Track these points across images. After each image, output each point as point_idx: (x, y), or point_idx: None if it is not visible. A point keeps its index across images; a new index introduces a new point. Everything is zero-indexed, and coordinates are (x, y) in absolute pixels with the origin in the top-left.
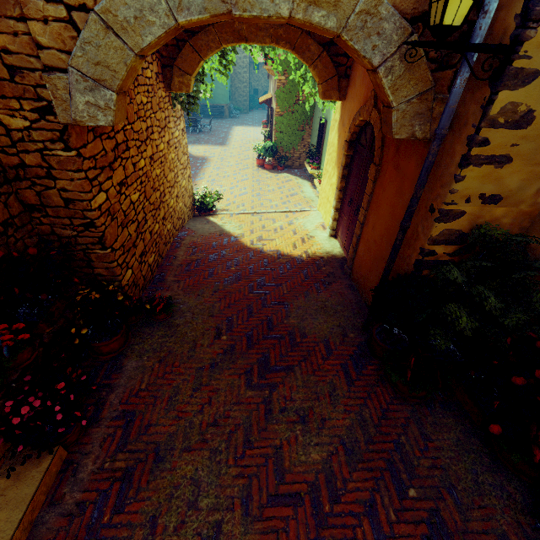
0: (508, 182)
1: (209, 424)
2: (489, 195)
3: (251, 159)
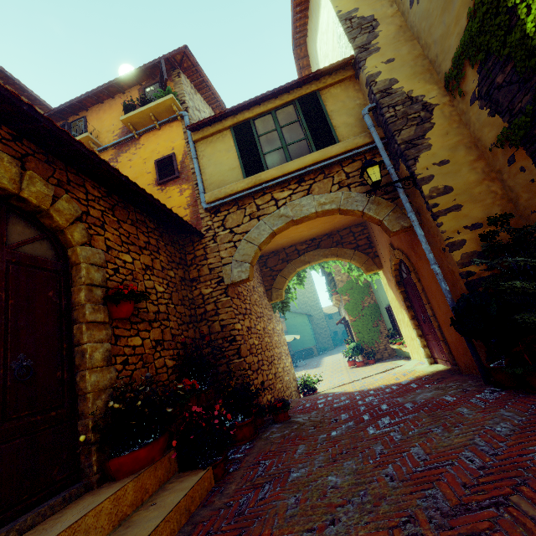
0: (474, 215)
1: (338, 454)
2: (470, 225)
3: (344, 366)
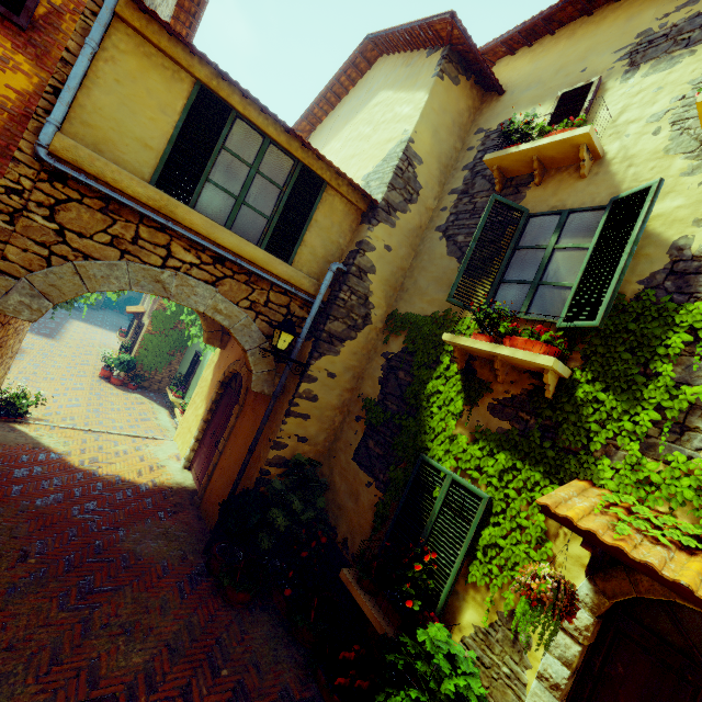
0: (310, 430)
1: (1, 650)
2: (301, 436)
3: (93, 367)
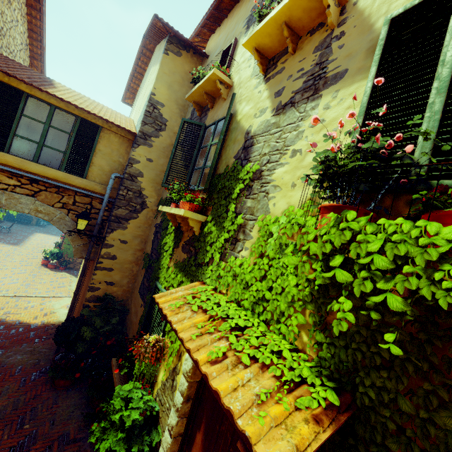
0: (115, 277)
1: None
2: (109, 282)
3: (39, 259)
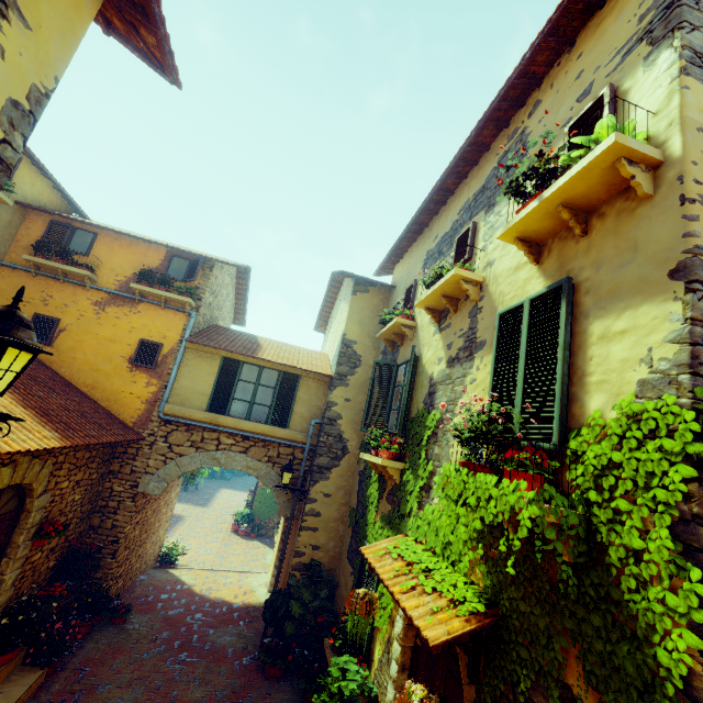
0: (320, 539)
1: (136, 679)
2: (314, 545)
3: (228, 524)
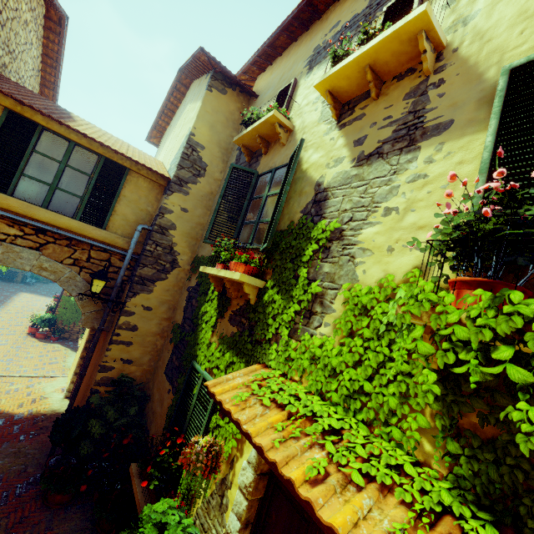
0: (134, 354)
1: None
2: (126, 359)
3: (24, 326)
